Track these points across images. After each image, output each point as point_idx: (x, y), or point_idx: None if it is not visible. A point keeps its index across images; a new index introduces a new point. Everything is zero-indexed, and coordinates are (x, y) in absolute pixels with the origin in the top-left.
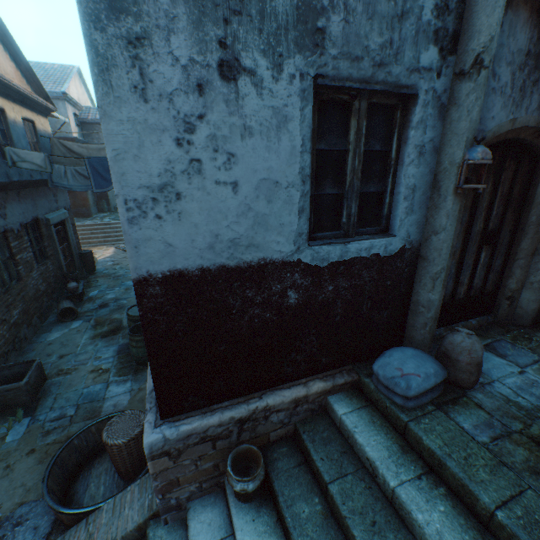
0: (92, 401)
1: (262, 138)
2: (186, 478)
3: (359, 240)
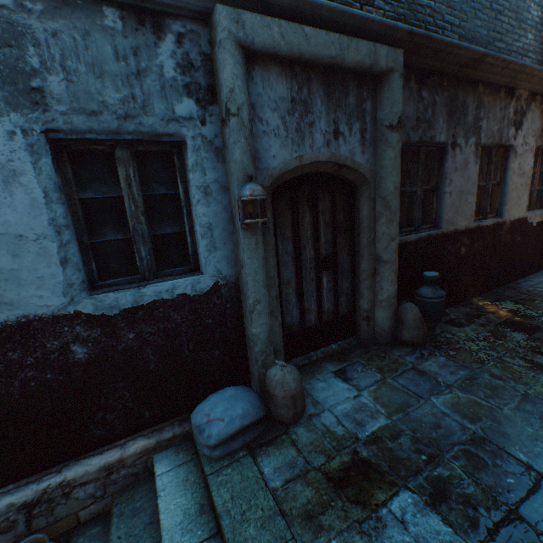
0: None
1: None
2: None
3: (156, 282)
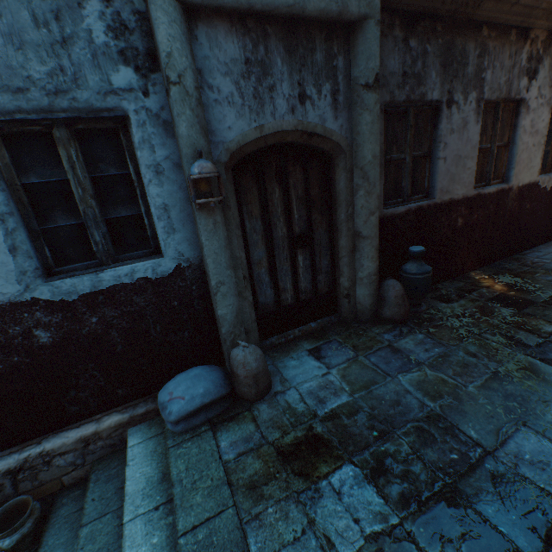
0: None
1: None
2: None
3: (113, 267)
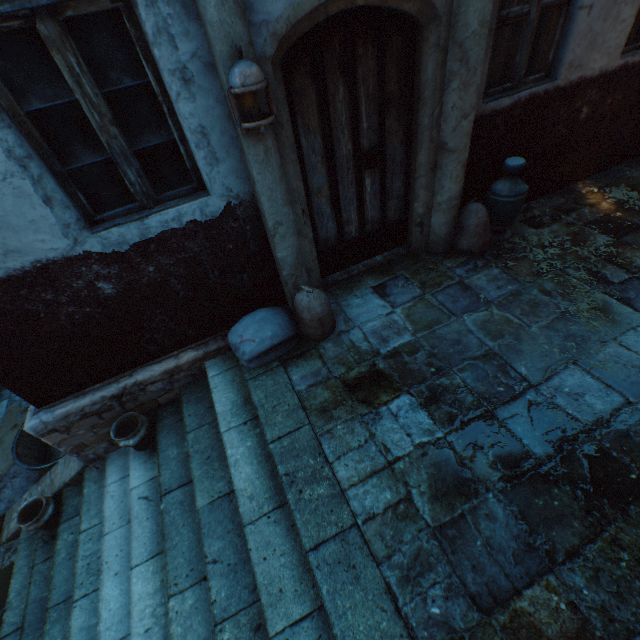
0: None
1: None
2: (92, 441)
3: (158, 212)
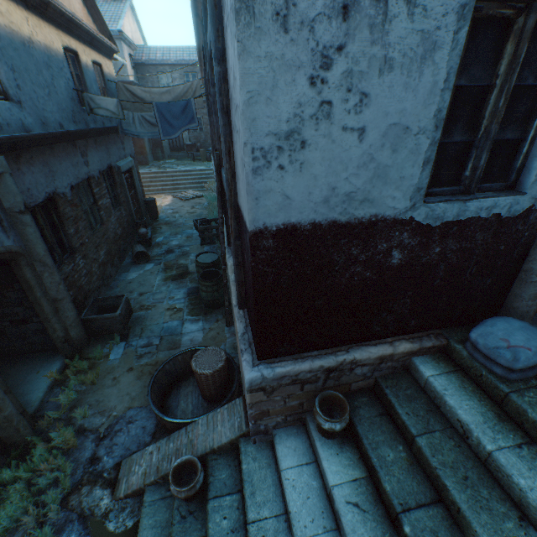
0: (172, 334)
1: (402, 73)
2: (275, 411)
3: (482, 197)
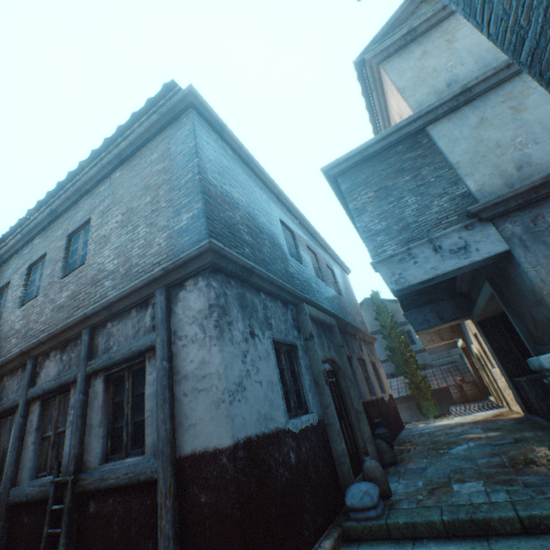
0: None
1: (265, 361)
2: None
3: (304, 414)
